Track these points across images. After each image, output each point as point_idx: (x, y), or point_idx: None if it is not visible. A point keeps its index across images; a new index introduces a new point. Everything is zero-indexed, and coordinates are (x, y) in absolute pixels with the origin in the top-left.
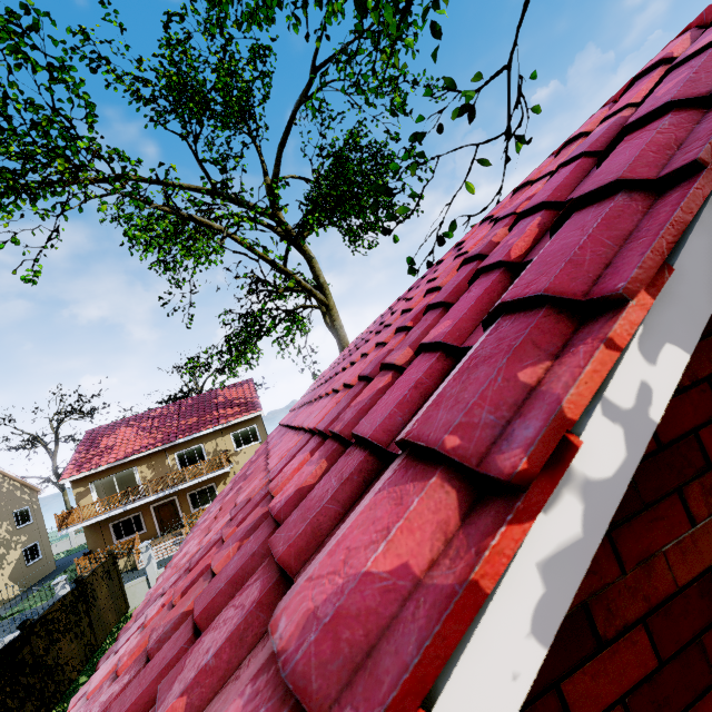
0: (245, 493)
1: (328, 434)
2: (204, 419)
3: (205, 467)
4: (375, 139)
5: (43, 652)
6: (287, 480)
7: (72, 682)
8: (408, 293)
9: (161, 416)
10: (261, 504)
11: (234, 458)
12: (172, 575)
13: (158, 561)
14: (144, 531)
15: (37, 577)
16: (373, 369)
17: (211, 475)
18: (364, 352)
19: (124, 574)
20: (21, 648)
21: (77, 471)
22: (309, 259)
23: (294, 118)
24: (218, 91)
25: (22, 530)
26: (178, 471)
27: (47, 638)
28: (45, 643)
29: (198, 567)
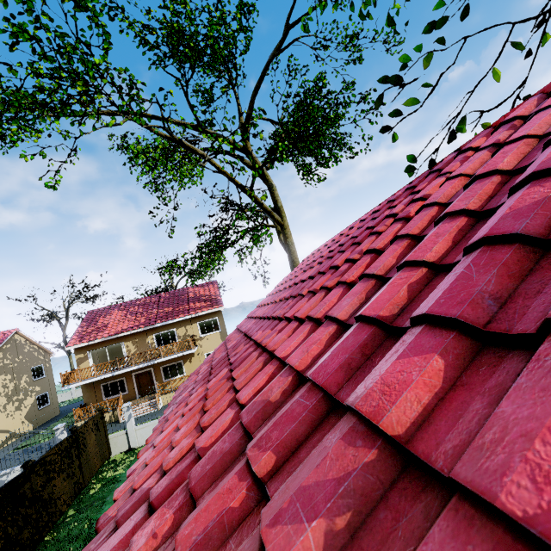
0: (249, 388)
1: (474, 324)
2: (177, 310)
3: (176, 347)
4: (331, 90)
5: (41, 488)
6: (406, 402)
7: (62, 514)
8: (416, 187)
9: (145, 304)
10: (347, 438)
11: (198, 342)
12: (159, 469)
13: (135, 417)
14: (126, 392)
15: (45, 419)
16: (528, 224)
17: (181, 354)
18: (402, 232)
19: (109, 425)
20: (23, 483)
21: (79, 341)
22: (270, 187)
23: (267, 68)
24: (209, 39)
25: (37, 382)
26: (155, 348)
27: (44, 476)
28: (42, 480)
29: (212, 507)
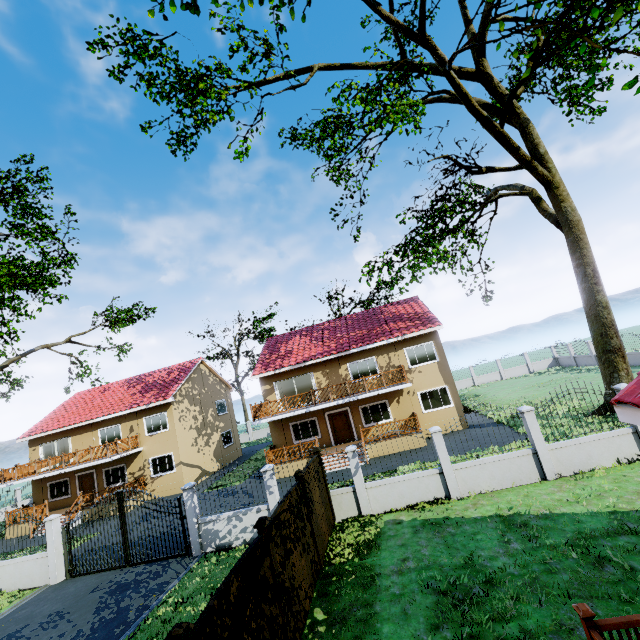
0: None
1: None
2: (374, 332)
3: (377, 382)
4: None
5: (280, 567)
6: None
7: (306, 615)
8: None
9: (330, 328)
10: None
11: (407, 376)
12: None
13: (338, 470)
14: (318, 436)
15: (230, 459)
16: None
17: (392, 389)
18: None
19: None
20: (261, 558)
21: (264, 369)
22: (524, 125)
23: None
24: None
25: (221, 417)
26: (357, 379)
27: (281, 546)
28: (280, 554)
29: None
